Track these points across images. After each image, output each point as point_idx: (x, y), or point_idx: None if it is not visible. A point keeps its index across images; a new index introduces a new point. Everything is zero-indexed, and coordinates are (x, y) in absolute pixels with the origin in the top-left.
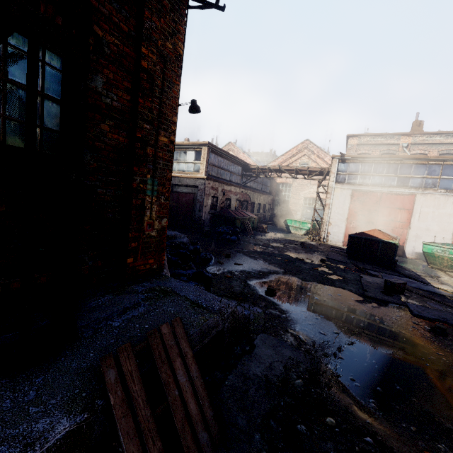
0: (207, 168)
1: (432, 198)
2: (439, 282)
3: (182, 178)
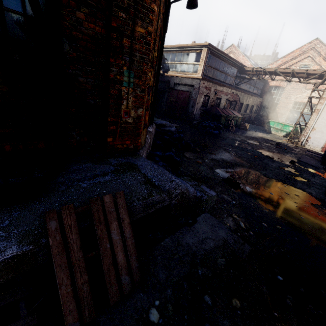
0: (204, 69)
1: None
2: None
3: (182, 78)
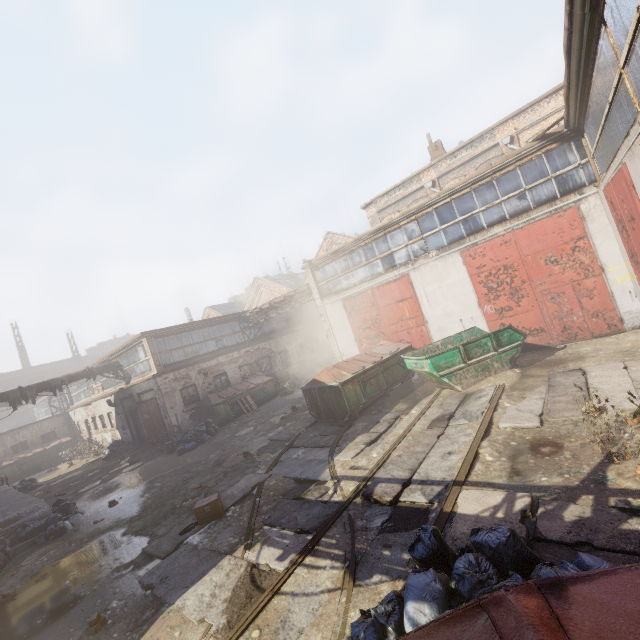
0: (159, 361)
1: (428, 269)
2: (377, 434)
3: (140, 384)
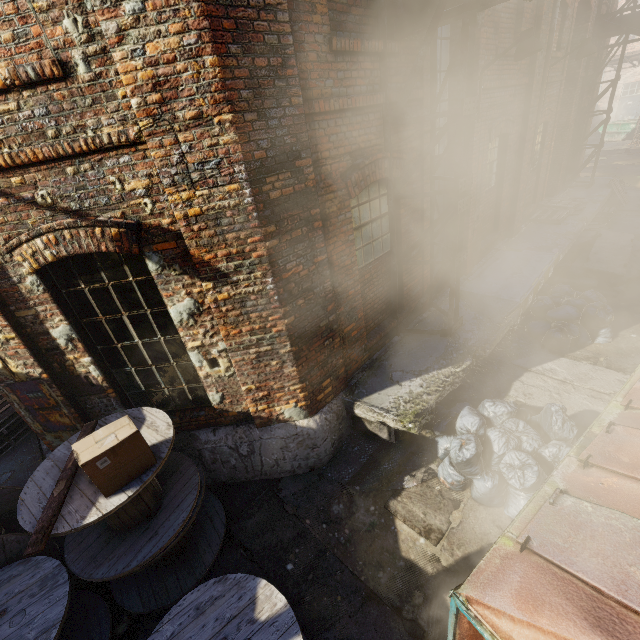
0: None
1: None
2: None
3: None
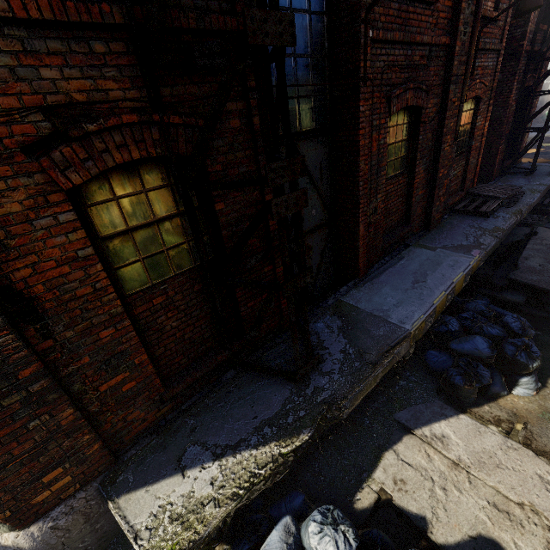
0: None
1: None
2: None
3: None
